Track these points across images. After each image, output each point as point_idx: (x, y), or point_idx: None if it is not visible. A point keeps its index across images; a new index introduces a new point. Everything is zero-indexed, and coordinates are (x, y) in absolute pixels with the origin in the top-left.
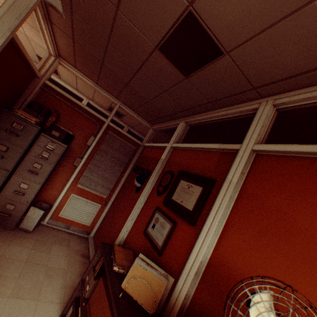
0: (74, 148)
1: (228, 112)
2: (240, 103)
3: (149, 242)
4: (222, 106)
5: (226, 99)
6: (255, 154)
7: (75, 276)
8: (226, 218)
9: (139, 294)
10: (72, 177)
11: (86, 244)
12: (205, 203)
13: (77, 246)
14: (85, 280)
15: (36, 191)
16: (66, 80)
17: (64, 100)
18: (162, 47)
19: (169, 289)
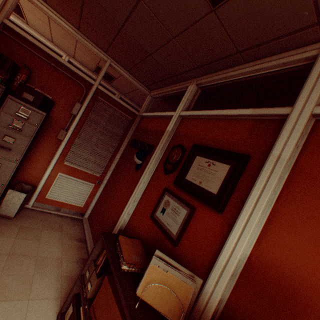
0: (56, 118)
1: (263, 66)
2: (286, 51)
3: (159, 229)
4: (255, 57)
5: (266, 46)
6: (315, 120)
7: (71, 264)
8: (272, 206)
9: (161, 303)
10: (57, 153)
11: (81, 226)
12: (235, 185)
13: (70, 230)
14: (85, 275)
15: (12, 171)
16: (36, 27)
17: (35, 51)
18: None
19: (197, 293)
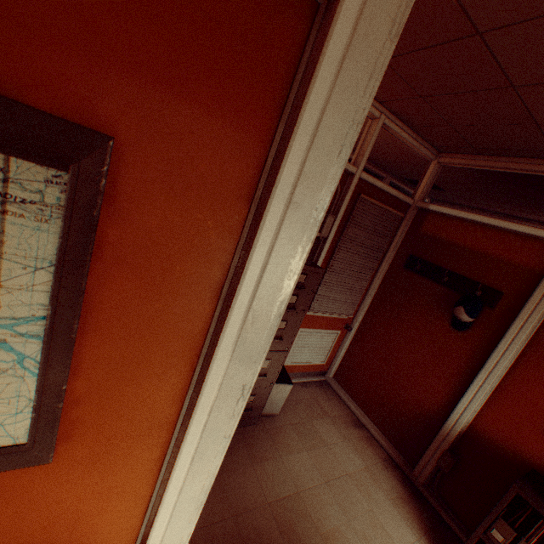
0: None
1: None
2: None
3: None
4: None
5: None
6: None
7: (383, 474)
8: None
9: None
10: None
11: (336, 396)
12: None
13: (333, 408)
14: (488, 534)
15: (280, 364)
16: None
17: None
18: None
19: None
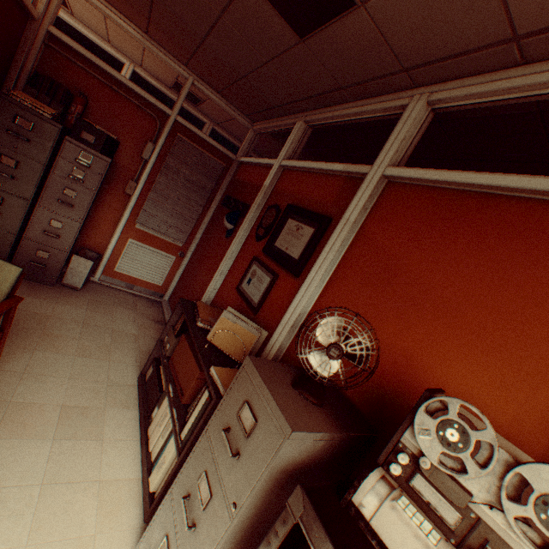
0: (122, 164)
1: (367, 109)
2: (387, 94)
3: (244, 301)
4: (360, 96)
5: (366, 86)
6: (387, 182)
7: (150, 342)
8: (335, 267)
9: (228, 346)
10: (126, 212)
11: (160, 309)
12: (315, 249)
13: (147, 311)
14: (164, 340)
15: (76, 233)
16: (85, 21)
17: (91, 70)
18: None
19: (262, 342)
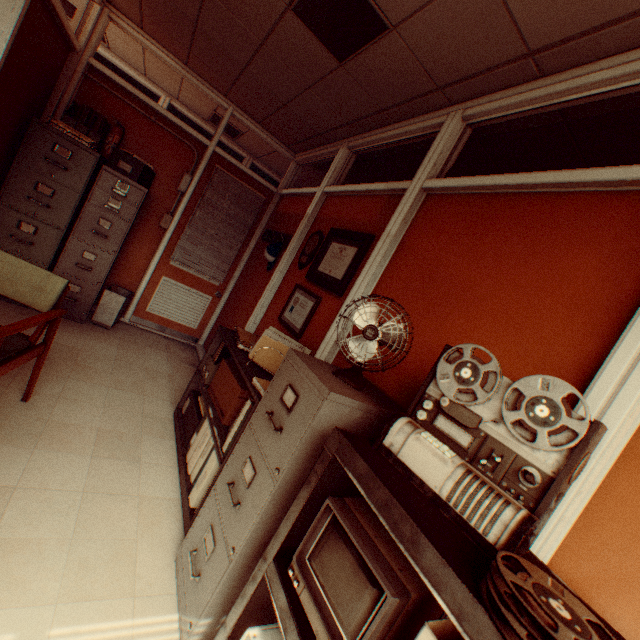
0: (158, 196)
1: (408, 130)
2: (426, 113)
3: (286, 330)
4: (401, 118)
5: (405, 106)
6: (426, 195)
7: (185, 382)
8: (378, 280)
9: (270, 364)
10: (160, 248)
11: (195, 354)
12: (358, 268)
13: (181, 354)
14: (202, 371)
15: (109, 266)
16: (122, 55)
17: (129, 101)
18: (298, 8)
19: None
